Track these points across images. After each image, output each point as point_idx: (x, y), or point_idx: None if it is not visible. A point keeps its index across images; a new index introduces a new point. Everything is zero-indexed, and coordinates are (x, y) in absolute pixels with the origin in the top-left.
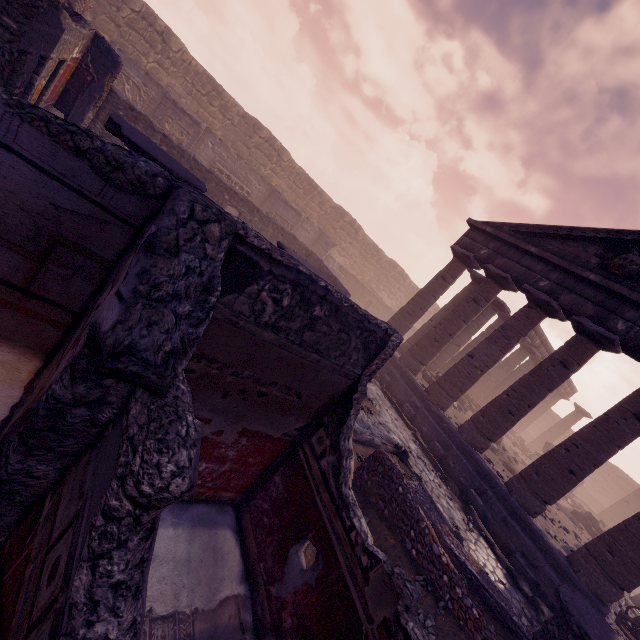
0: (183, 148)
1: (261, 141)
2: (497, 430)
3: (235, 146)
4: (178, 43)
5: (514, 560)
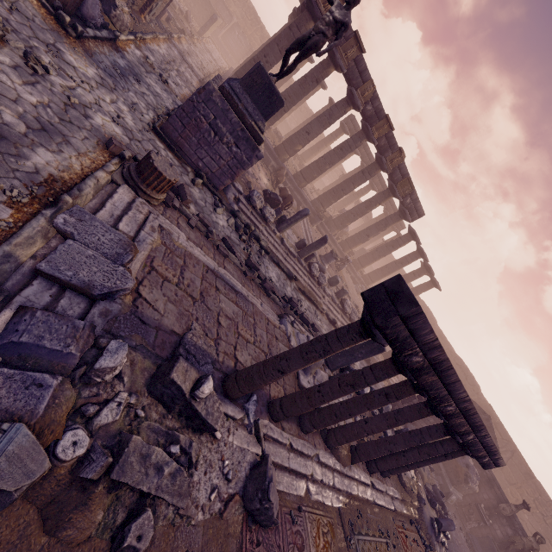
0: None
1: None
2: None
3: None
4: None
5: None
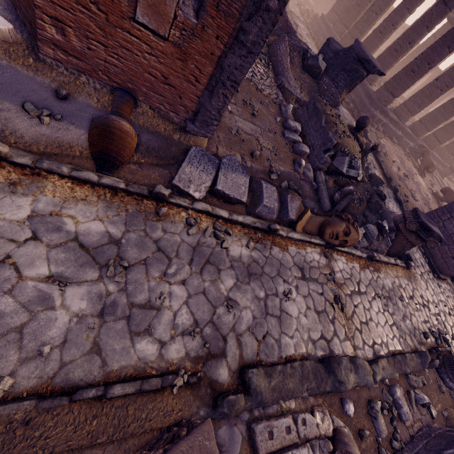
0: None
1: None
2: (369, 46)
3: None
4: None
5: (348, 96)
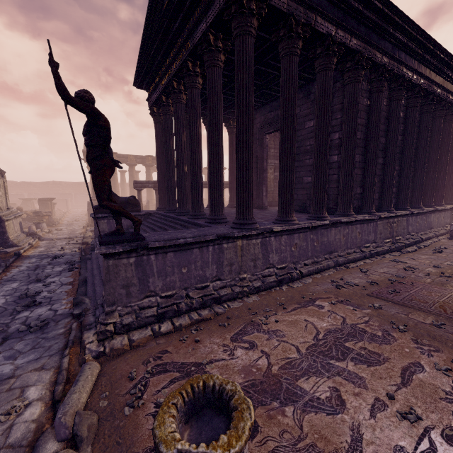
0: (13, 200)
1: (52, 185)
2: None
3: (46, 192)
4: (10, 182)
5: None
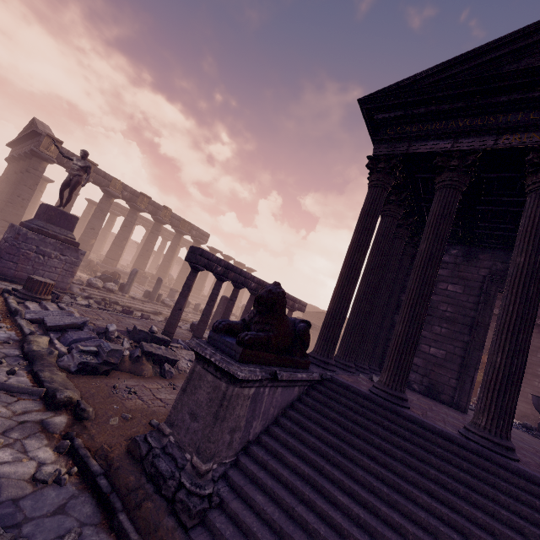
0: None
1: None
2: None
3: None
4: None
5: None
